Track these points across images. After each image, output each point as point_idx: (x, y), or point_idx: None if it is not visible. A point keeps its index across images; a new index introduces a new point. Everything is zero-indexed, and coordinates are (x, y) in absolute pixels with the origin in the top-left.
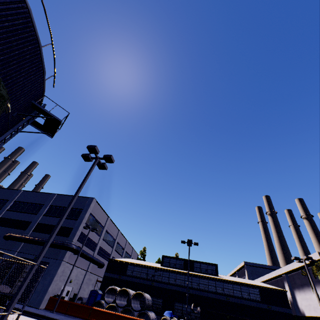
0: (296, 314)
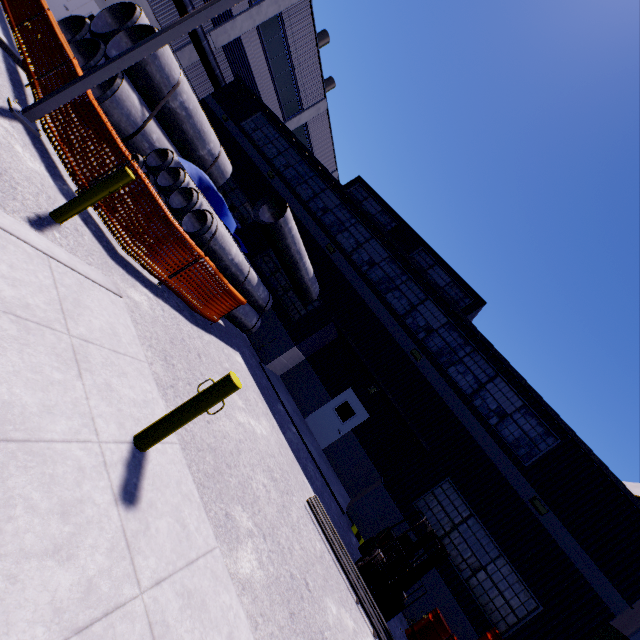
0: (632, 637)
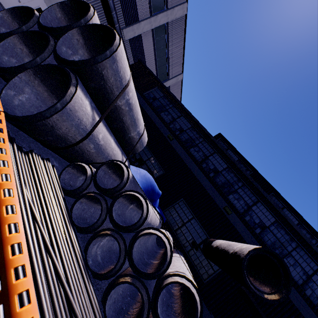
0: None
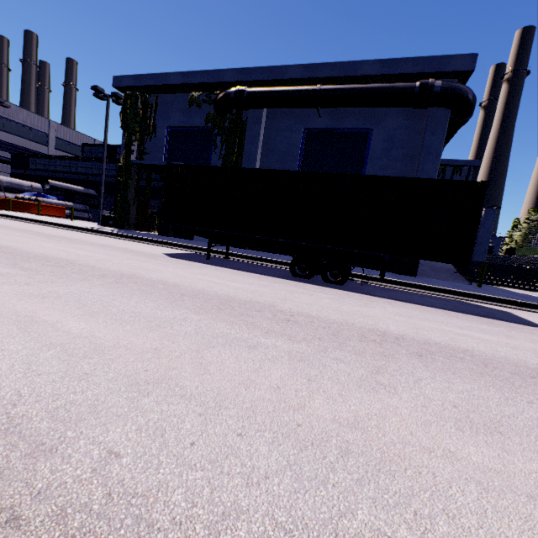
0: None
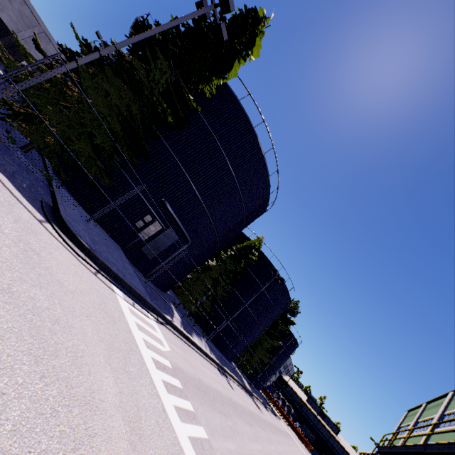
0: None
